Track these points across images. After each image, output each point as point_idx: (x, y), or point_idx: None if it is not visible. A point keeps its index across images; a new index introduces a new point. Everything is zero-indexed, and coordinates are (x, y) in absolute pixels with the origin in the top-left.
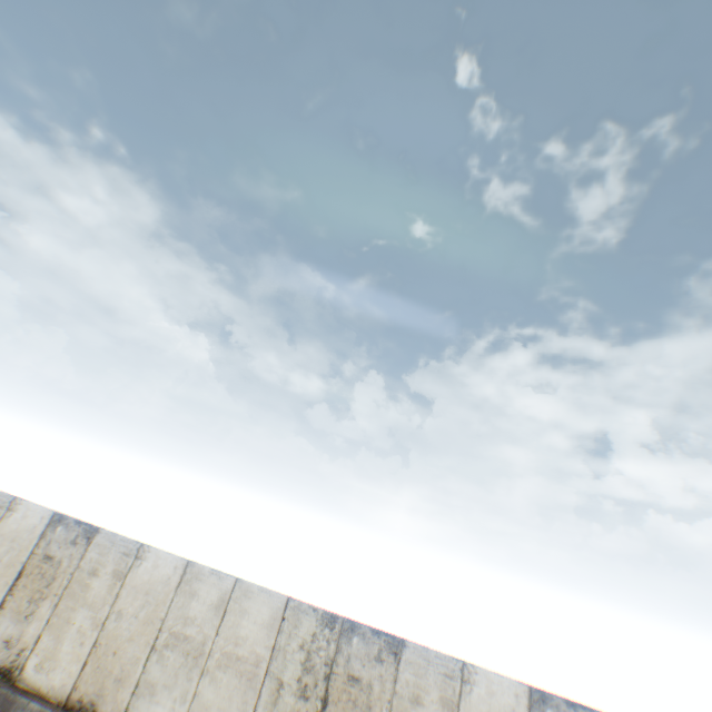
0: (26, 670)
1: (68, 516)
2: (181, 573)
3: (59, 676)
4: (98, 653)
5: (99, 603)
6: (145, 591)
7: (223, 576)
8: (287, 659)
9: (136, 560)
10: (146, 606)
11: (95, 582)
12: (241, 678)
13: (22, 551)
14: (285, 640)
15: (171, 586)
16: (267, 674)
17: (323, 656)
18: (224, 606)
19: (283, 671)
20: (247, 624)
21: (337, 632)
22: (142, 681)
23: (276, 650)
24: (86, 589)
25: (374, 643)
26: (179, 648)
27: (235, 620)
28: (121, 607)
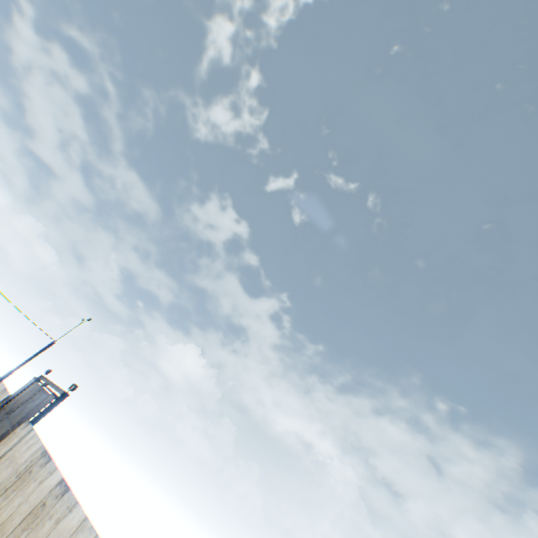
0: None
1: (65, 480)
2: (79, 524)
3: None
4: None
5: (41, 537)
6: (60, 533)
7: (93, 530)
8: None
9: (69, 511)
10: None
11: (48, 522)
12: None
13: (40, 497)
14: None
15: (70, 532)
16: None
17: None
18: None
19: None
20: None
21: None
22: None
23: None
24: (43, 526)
25: None
26: None
27: None
28: None
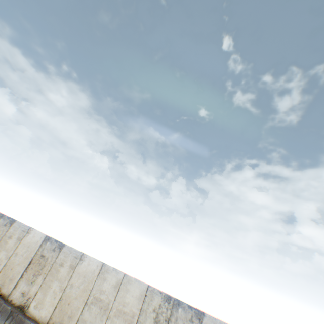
0: (30, 307)
1: (52, 238)
2: (100, 268)
3: (44, 312)
4: (61, 303)
5: (63, 279)
6: (83, 275)
7: (118, 272)
8: (147, 315)
9: (80, 260)
10: (83, 283)
11: (61, 269)
12: (125, 322)
13: (32, 252)
14: (146, 306)
15: (95, 274)
16: (137, 322)
17: (164, 316)
18: (118, 286)
19: (145, 321)
20: (129, 296)
21: (171, 305)
22: (80, 319)
23: (142, 310)
24: (57, 272)
25: (189, 312)
26: (97, 304)
27: (123, 293)
28: (72, 282)
